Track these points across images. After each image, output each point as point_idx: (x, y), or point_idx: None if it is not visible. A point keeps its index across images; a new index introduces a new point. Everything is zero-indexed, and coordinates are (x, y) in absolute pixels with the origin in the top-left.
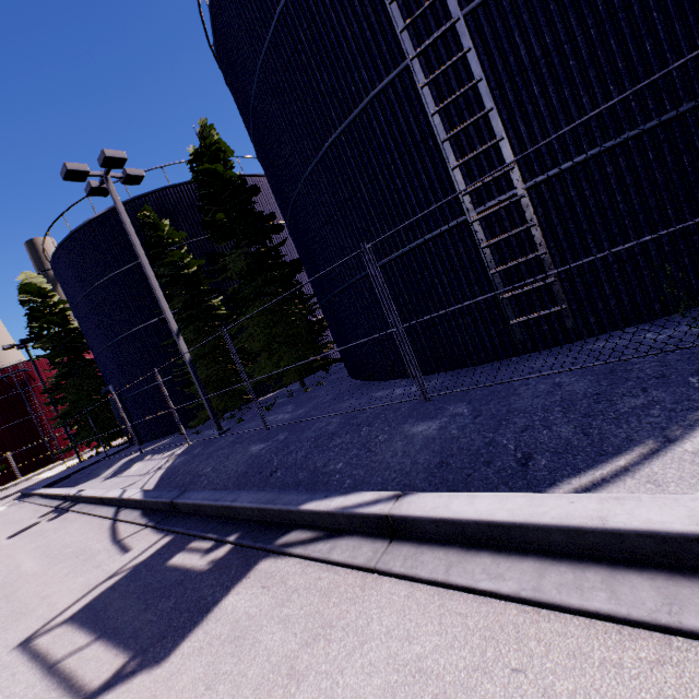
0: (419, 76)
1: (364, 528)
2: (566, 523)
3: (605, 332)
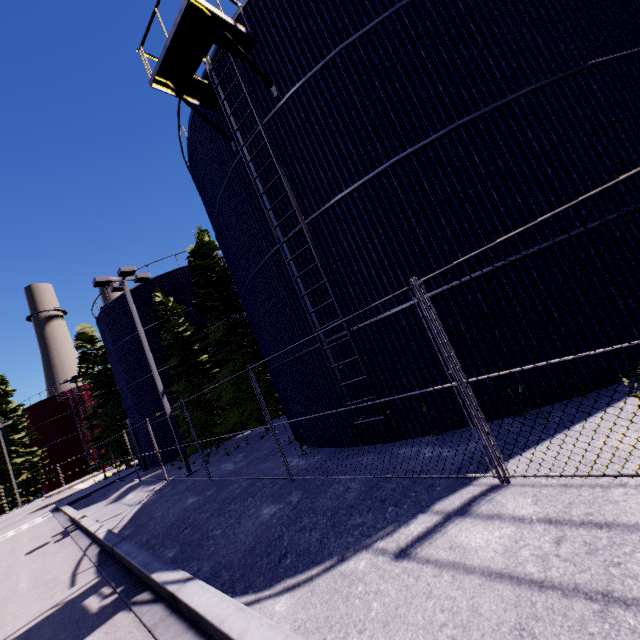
0: (287, 254)
1: (169, 598)
2: (212, 621)
3: (419, 436)
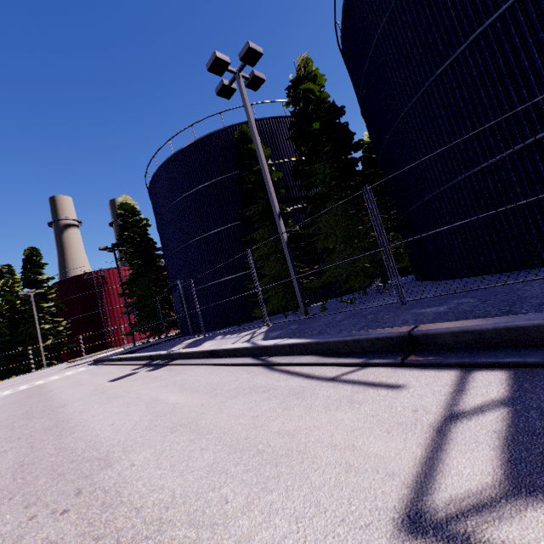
0: None
1: None
2: None
3: None
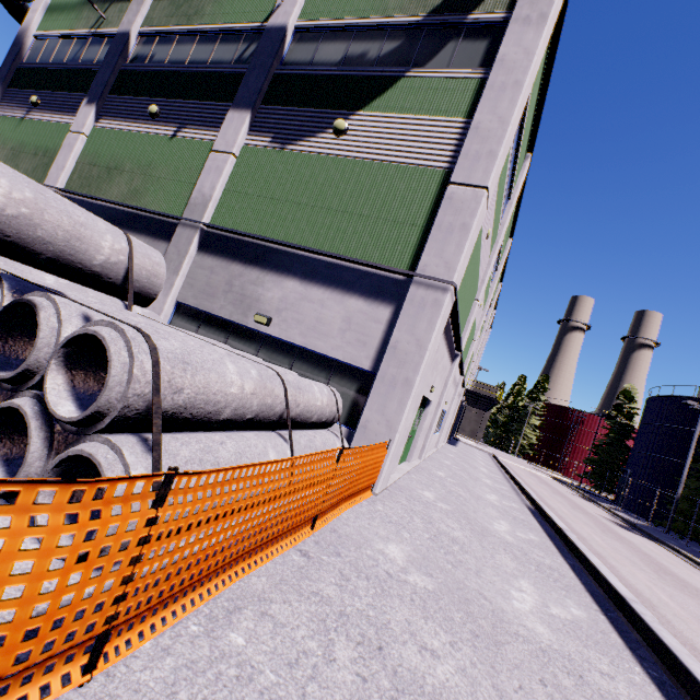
0: None
1: (673, 550)
2: (695, 559)
3: None
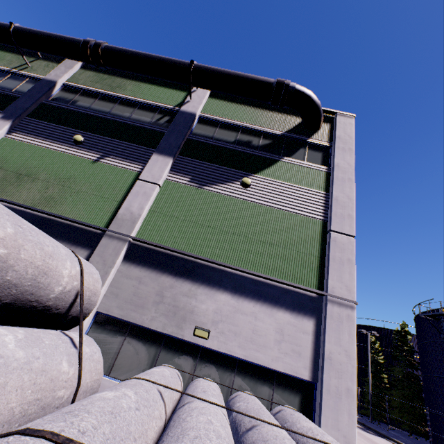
0: None
1: (398, 443)
2: None
3: None
